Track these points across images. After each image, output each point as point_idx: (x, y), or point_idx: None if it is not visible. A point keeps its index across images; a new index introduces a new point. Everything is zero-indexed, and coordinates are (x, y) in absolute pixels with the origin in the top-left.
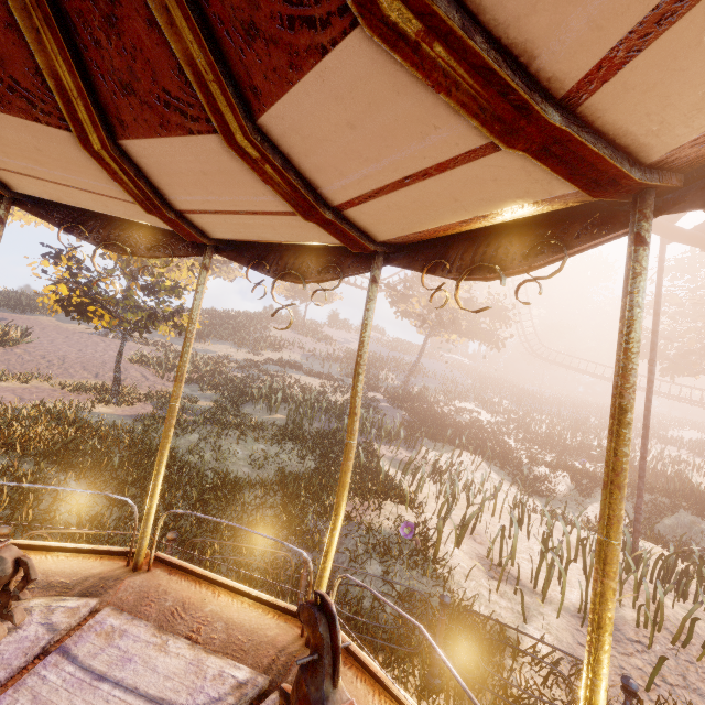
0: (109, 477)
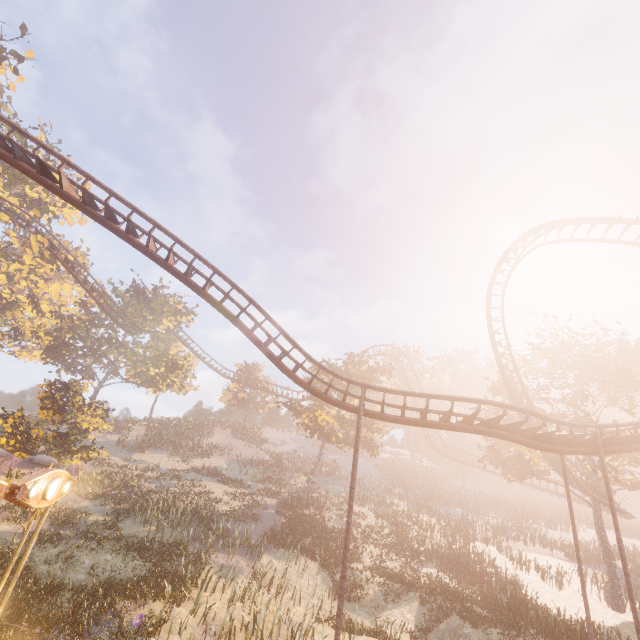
0: None
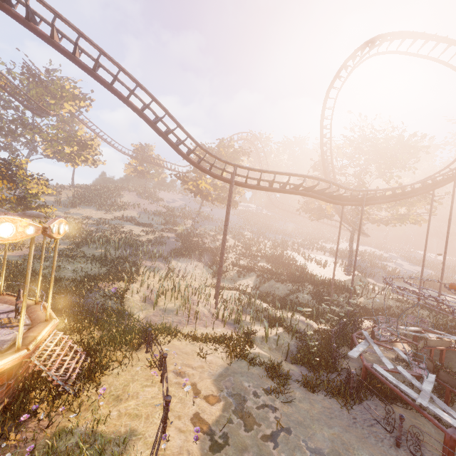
0: (4, 279)
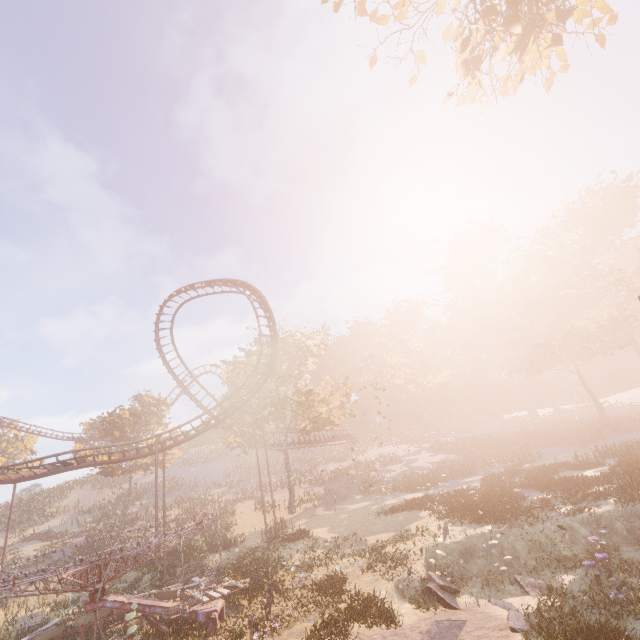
0: None
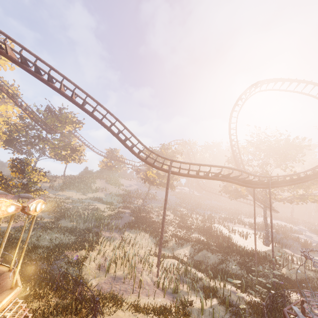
0: None
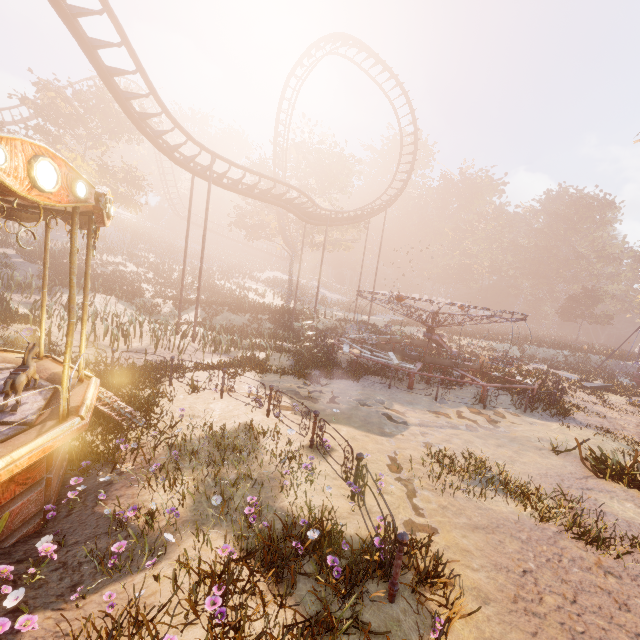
0: None
